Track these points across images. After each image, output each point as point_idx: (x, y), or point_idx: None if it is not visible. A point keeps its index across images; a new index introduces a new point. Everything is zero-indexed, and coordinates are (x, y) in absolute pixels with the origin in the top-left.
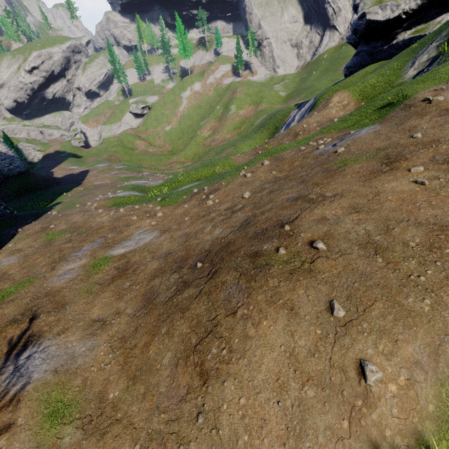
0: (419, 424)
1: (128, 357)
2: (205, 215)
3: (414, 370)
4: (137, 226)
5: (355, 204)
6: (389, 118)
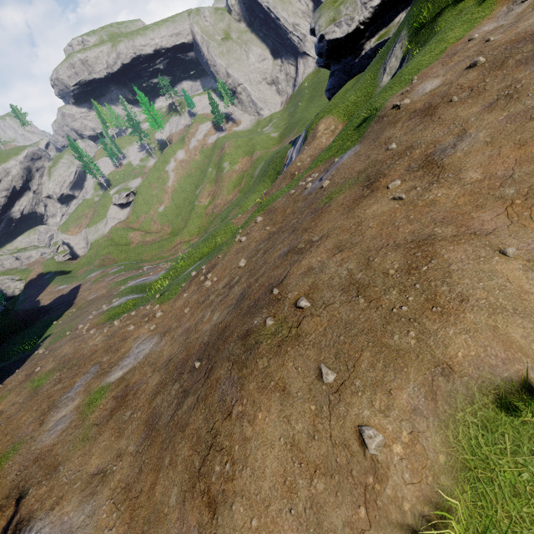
0: (434, 483)
1: (134, 510)
2: (205, 299)
3: (414, 419)
4: (135, 337)
5: (339, 242)
6: (367, 135)
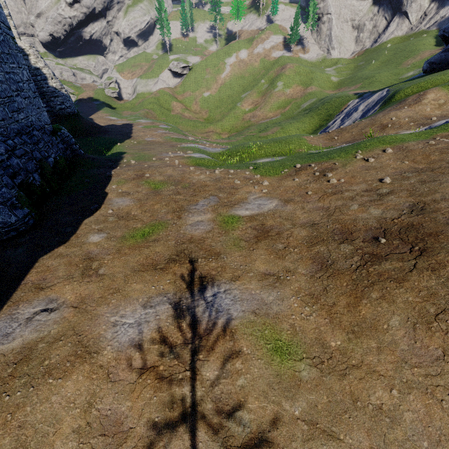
0: None
1: (332, 313)
2: (336, 192)
3: None
4: (247, 191)
5: None
6: None
